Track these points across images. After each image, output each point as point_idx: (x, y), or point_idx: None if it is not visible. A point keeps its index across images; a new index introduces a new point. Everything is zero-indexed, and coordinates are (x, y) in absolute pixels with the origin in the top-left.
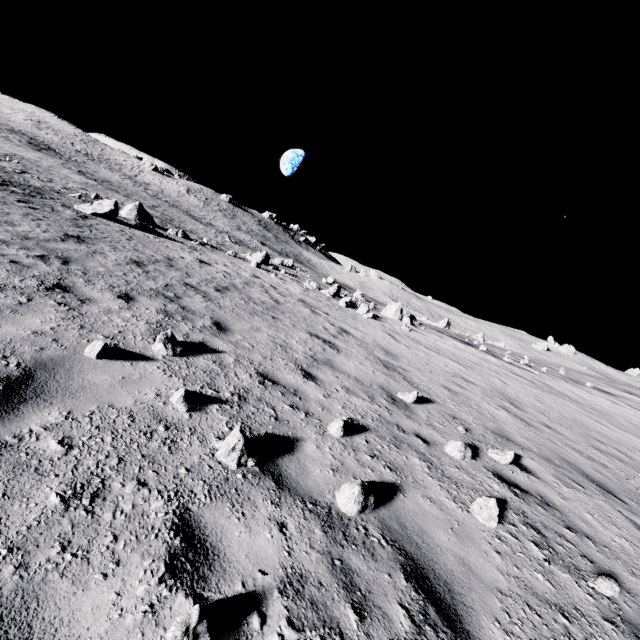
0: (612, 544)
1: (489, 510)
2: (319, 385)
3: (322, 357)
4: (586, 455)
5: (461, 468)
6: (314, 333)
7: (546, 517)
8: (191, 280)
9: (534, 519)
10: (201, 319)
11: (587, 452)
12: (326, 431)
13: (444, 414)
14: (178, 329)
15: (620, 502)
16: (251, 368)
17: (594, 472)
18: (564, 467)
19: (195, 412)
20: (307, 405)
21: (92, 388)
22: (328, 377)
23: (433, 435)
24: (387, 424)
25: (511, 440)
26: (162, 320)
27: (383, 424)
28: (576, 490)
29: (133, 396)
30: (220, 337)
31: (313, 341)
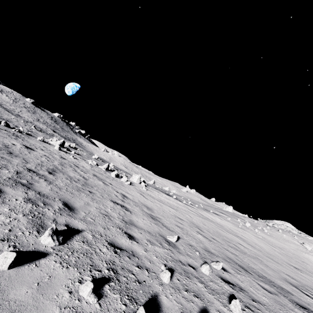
0: (264, 302)
1: (238, 307)
2: (138, 243)
3: (127, 219)
4: (230, 251)
5: (212, 280)
6: (114, 200)
7: (246, 297)
8: (30, 165)
9: (245, 301)
10: (55, 202)
11: (229, 249)
12: (162, 280)
13: (187, 245)
14: (47, 216)
15: (251, 275)
16: (104, 240)
17: (237, 260)
18: (231, 262)
19: (100, 299)
20: (143, 262)
21: (21, 309)
22: (138, 234)
23: (193, 262)
24: (177, 262)
25: (211, 252)
26: (32, 209)
27: (175, 263)
28: (241, 274)
29: (55, 302)
30: (74, 216)
31: (117, 207)
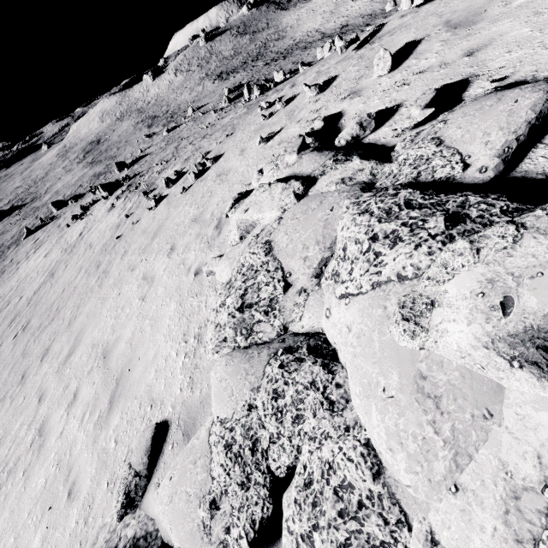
0: None
1: None
2: None
3: None
4: None
5: None
6: None
7: None
8: None
9: None
10: None
11: None
12: None
13: None
14: None
15: None
16: None
17: None
18: None
19: None
20: None
21: None
22: None
23: None
24: None
25: None
26: None
27: None
28: None
29: None
30: None
31: None
